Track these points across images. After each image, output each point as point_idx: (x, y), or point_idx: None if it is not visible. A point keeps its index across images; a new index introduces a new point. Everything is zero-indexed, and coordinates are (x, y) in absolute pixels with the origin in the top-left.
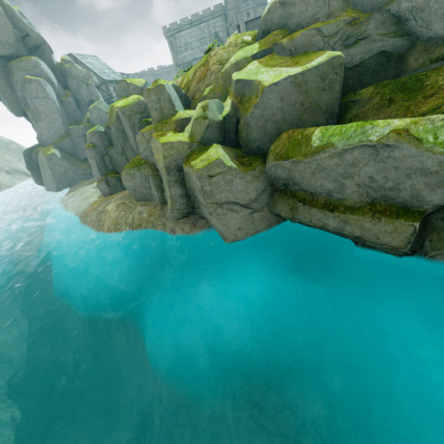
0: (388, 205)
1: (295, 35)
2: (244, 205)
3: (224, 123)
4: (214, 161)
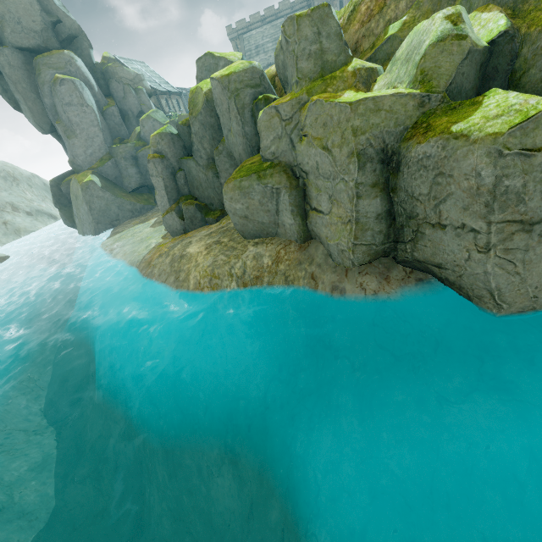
0: None
1: None
2: None
3: (489, 54)
4: None
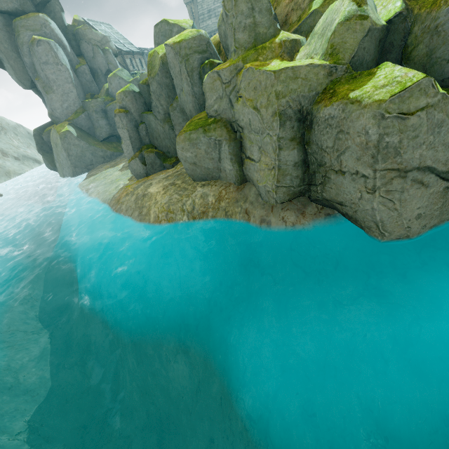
0: None
1: None
2: (442, 174)
3: (387, 31)
4: (418, 82)
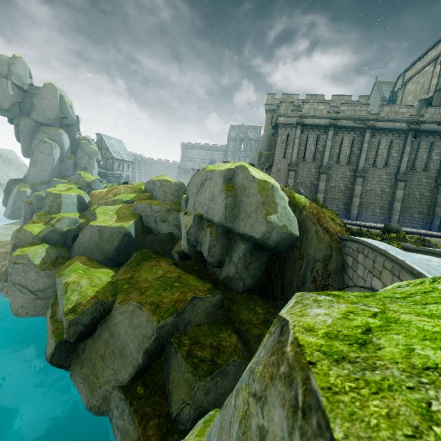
0: (64, 326)
1: (139, 203)
2: (32, 291)
3: (67, 233)
4: (23, 254)
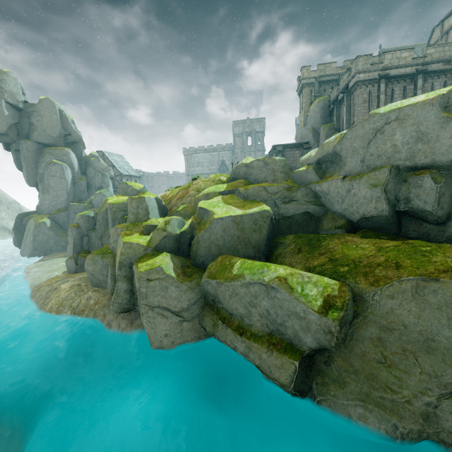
0: (281, 338)
1: (248, 187)
2: (175, 312)
3: (180, 236)
4: (156, 267)
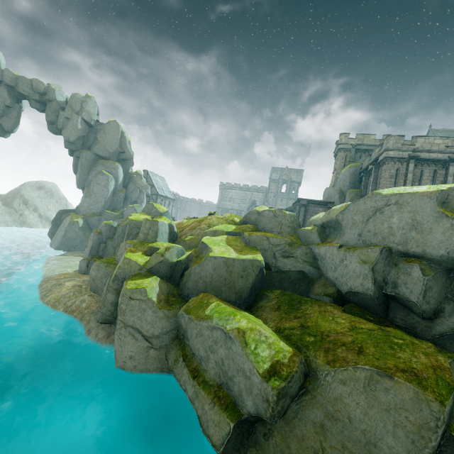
0: (227, 393)
1: (252, 234)
2: (146, 337)
3: (176, 265)
4: (141, 288)
